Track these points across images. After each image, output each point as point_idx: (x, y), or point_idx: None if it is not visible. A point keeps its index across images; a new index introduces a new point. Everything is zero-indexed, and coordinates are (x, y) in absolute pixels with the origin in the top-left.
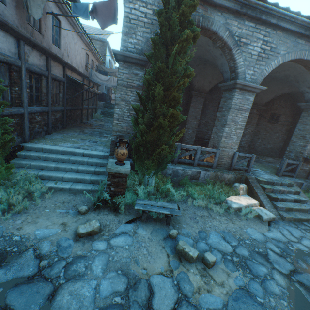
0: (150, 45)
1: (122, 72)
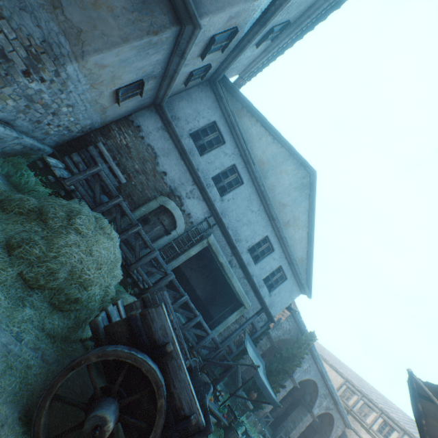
0: (279, 338)
1: (263, 340)
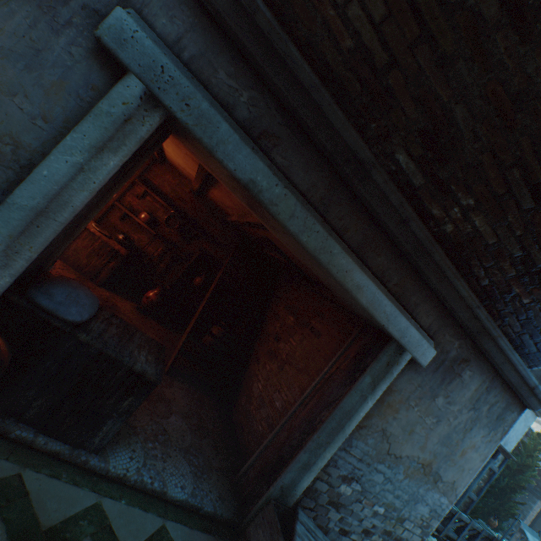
0: None
1: None
